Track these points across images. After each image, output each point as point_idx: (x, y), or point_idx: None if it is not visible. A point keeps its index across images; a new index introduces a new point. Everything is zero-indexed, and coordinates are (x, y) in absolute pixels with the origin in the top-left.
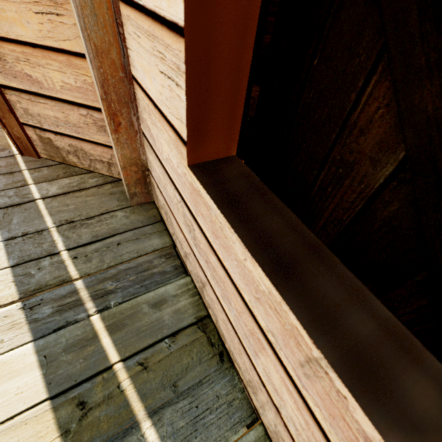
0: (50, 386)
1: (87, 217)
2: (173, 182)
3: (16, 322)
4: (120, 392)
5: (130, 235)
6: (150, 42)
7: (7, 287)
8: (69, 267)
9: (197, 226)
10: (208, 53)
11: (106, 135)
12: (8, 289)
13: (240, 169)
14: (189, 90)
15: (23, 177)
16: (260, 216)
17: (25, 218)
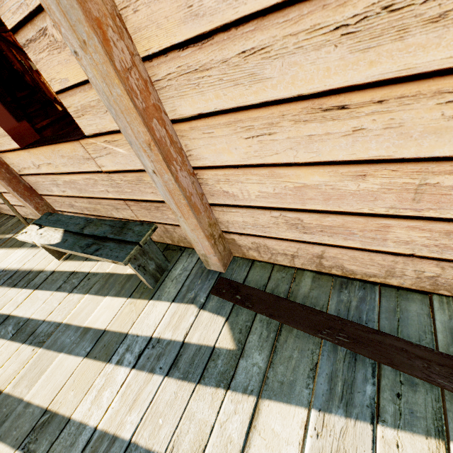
0: None
1: None
2: None
3: None
4: None
5: None
6: None
7: None
8: None
9: None
10: None
11: None
12: None
13: None
14: None
15: None
16: None
17: None
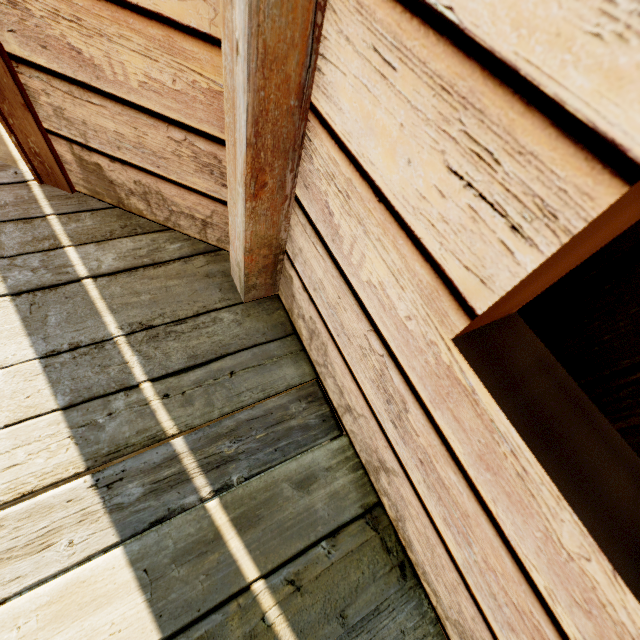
0: (162, 620)
1: (174, 319)
2: (370, 320)
3: (89, 510)
4: (267, 628)
5: (248, 357)
6: (442, 102)
7: (63, 447)
8: (158, 413)
9: (421, 414)
10: (632, 201)
11: (211, 179)
12: (65, 450)
13: (534, 349)
14: (551, 256)
15: (50, 231)
16: (597, 470)
17: (69, 315)
